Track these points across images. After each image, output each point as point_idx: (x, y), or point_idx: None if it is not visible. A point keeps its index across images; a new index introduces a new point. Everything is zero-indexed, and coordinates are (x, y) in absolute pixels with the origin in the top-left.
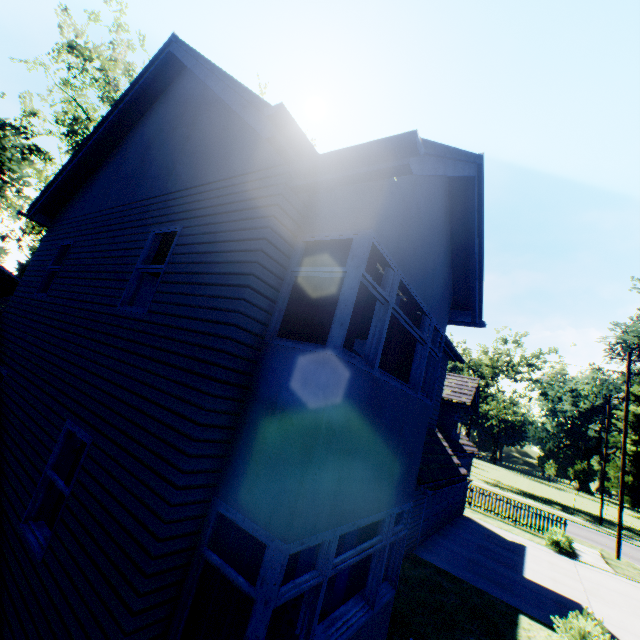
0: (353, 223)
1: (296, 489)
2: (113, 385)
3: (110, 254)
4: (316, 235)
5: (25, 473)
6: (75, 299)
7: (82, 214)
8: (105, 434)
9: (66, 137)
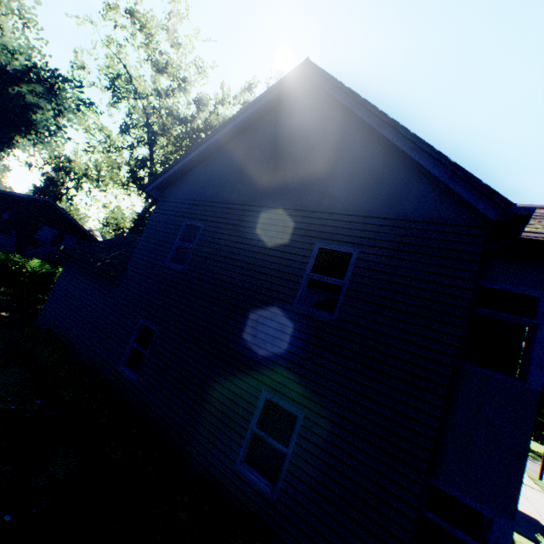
0: (537, 284)
1: (516, 485)
2: (313, 373)
3: (263, 251)
4: (496, 284)
5: (223, 423)
6: (229, 282)
7: (205, 200)
8: (318, 413)
9: (108, 90)
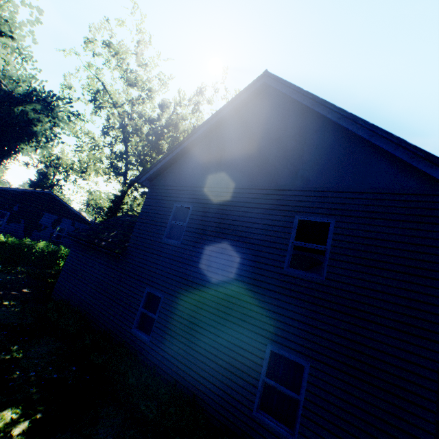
0: None
1: None
2: (312, 327)
3: (248, 225)
4: None
5: (235, 375)
6: (222, 252)
7: (190, 185)
8: (323, 362)
9: (90, 103)
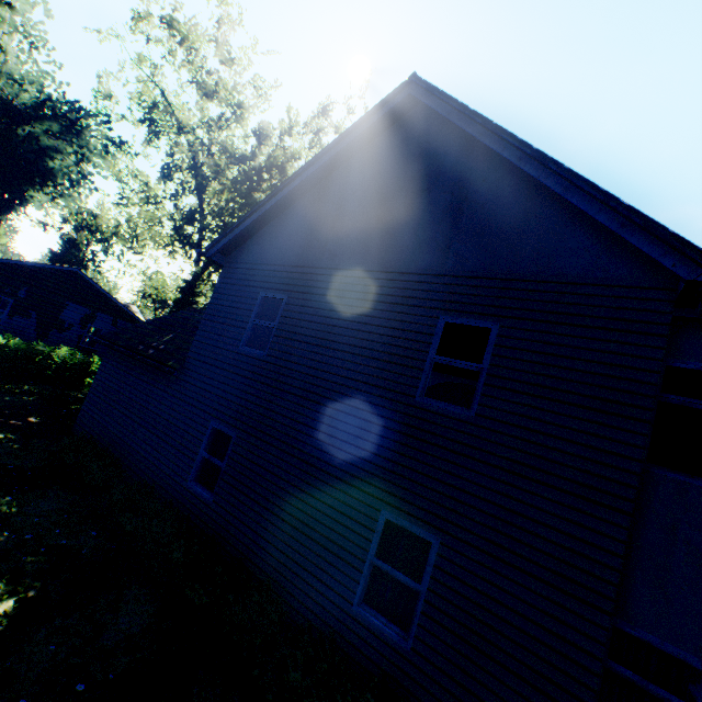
0: None
1: None
2: (449, 487)
3: (369, 329)
4: (689, 363)
5: (332, 554)
6: (326, 371)
7: (286, 264)
8: (459, 538)
9: (142, 124)
